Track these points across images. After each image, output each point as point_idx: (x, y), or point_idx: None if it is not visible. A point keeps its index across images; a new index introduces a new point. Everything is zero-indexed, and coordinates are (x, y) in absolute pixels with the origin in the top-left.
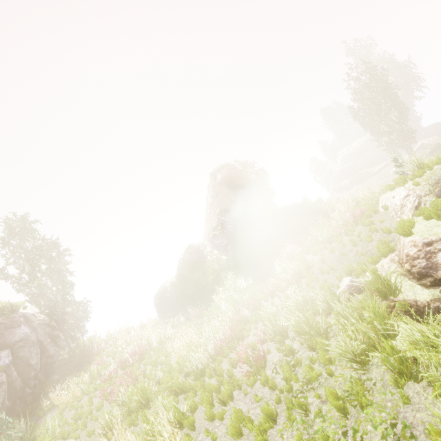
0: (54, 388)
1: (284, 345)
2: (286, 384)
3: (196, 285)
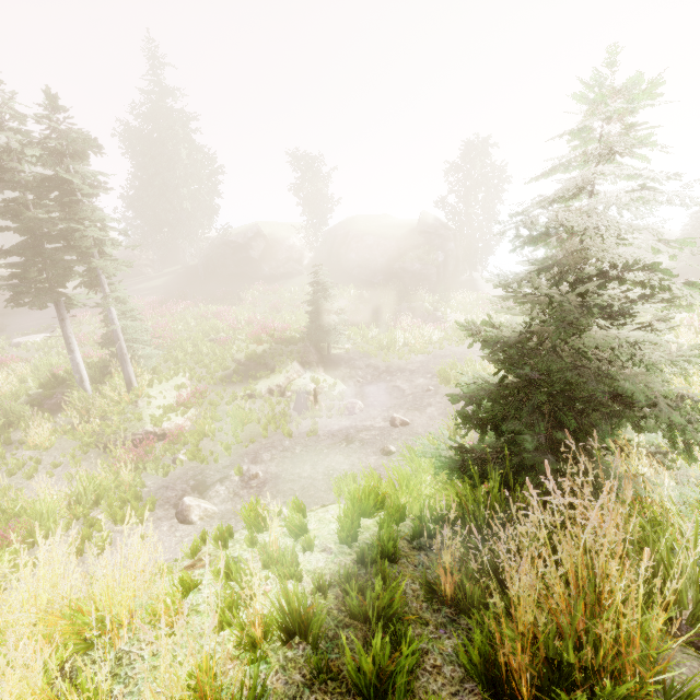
0: (455, 291)
1: None
2: None
3: None
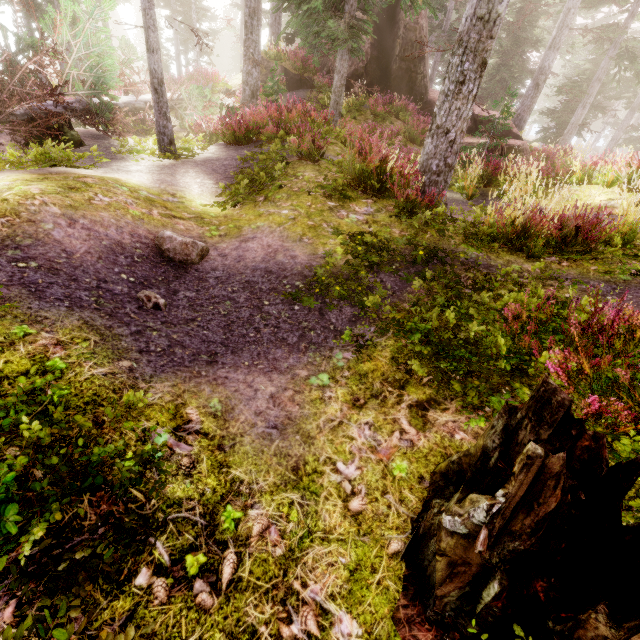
0: None
1: None
2: None
3: None
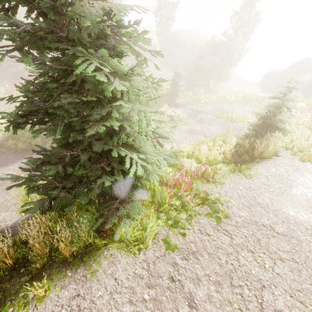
0: (221, 78)
1: (265, 103)
2: (258, 105)
3: (284, 81)
